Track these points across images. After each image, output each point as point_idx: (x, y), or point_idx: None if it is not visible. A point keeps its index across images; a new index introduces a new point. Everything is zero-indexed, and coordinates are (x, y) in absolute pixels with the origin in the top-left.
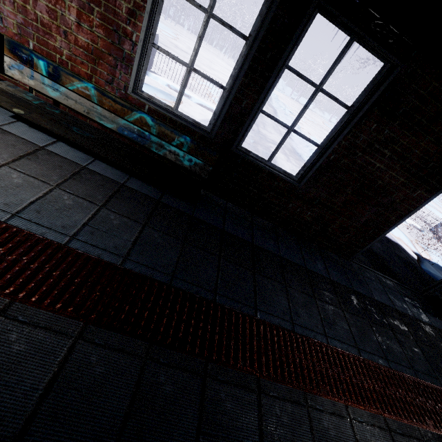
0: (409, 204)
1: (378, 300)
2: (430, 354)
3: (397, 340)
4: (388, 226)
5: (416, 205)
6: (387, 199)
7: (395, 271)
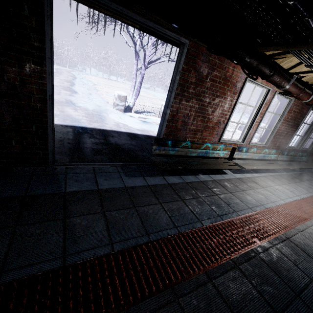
0: (35, 83)
1: (71, 190)
2: (120, 217)
3: (63, 227)
4: (44, 115)
5: (44, 82)
6: (3, 85)
7: (140, 155)
